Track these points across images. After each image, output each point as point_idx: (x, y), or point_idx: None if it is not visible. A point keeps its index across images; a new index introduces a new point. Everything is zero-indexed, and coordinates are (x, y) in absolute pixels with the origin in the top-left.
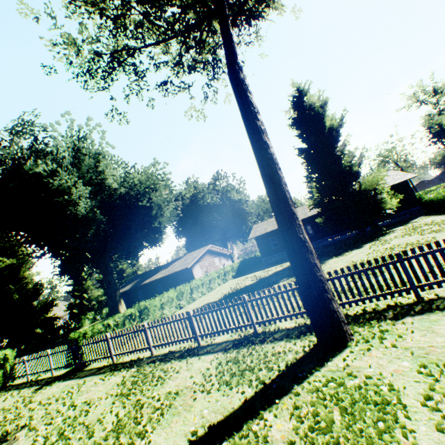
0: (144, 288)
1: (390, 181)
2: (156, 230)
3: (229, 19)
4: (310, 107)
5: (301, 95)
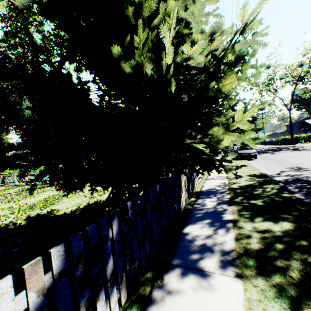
0: None
1: None
2: None
3: None
4: None
5: None
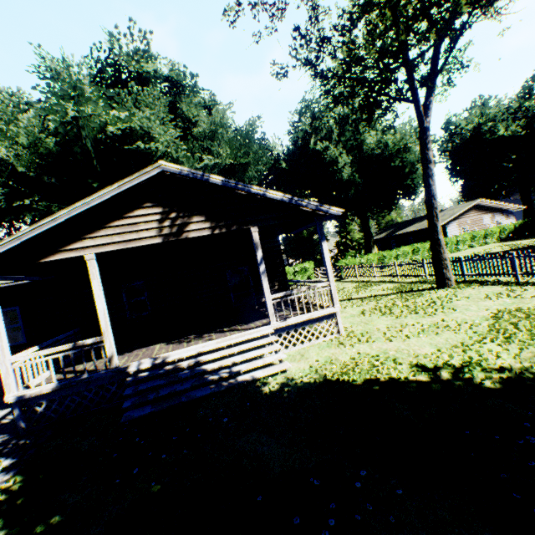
0: (396, 238)
1: None
2: (410, 185)
3: (418, 103)
4: None
5: None
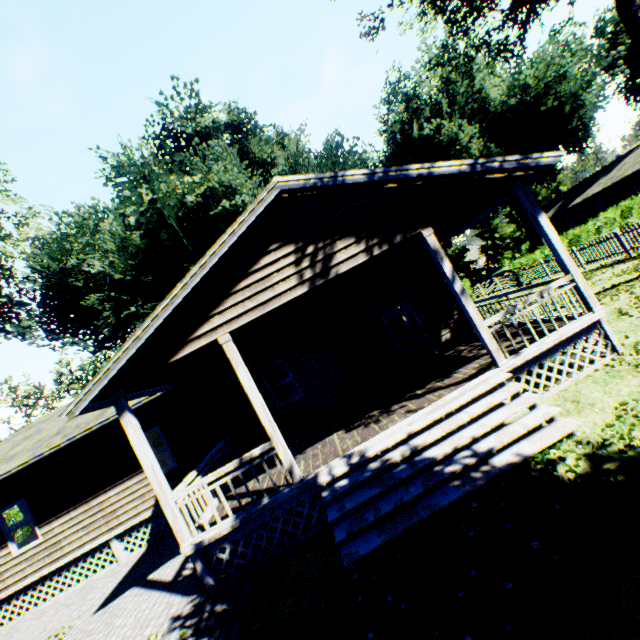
0: (572, 211)
1: None
2: (576, 129)
3: None
4: None
5: None
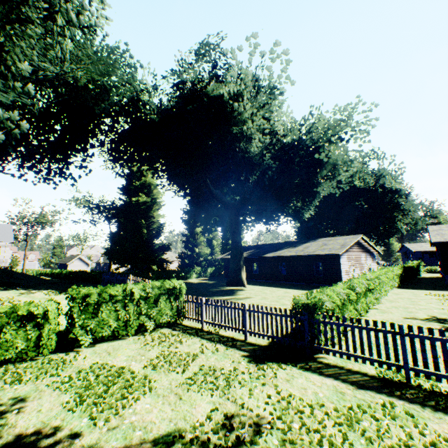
0: (261, 261)
1: None
2: (307, 198)
3: None
4: None
5: None
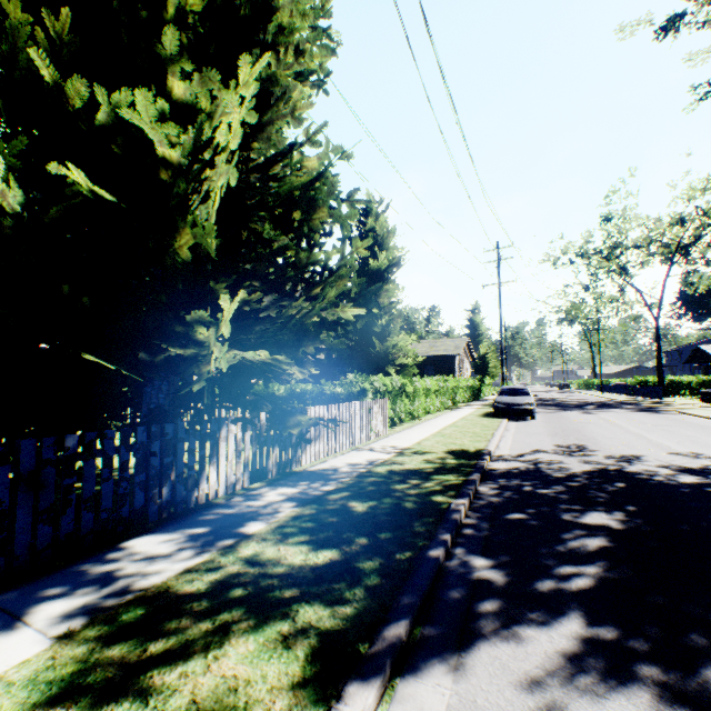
0: None
1: (439, 350)
2: None
3: None
4: (374, 231)
5: (371, 212)
